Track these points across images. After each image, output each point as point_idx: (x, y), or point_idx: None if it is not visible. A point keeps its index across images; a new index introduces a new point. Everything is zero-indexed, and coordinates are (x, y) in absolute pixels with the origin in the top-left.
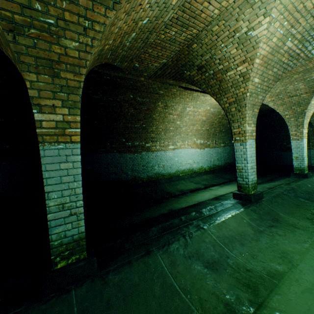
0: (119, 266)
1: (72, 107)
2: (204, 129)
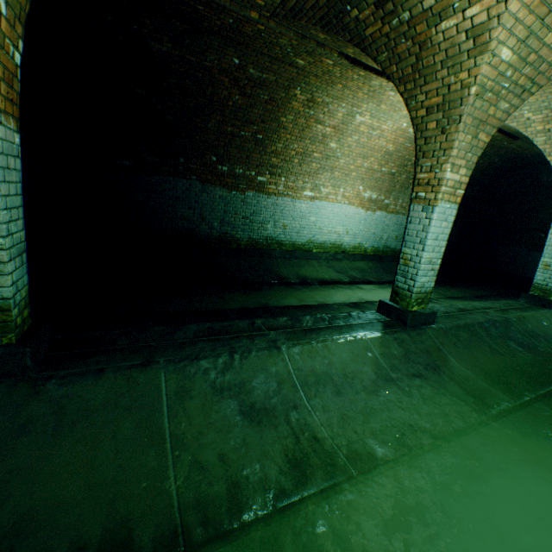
0: (79, 373)
1: None
2: (386, 172)
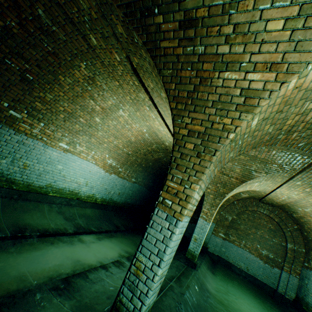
0: None
1: None
2: (126, 152)
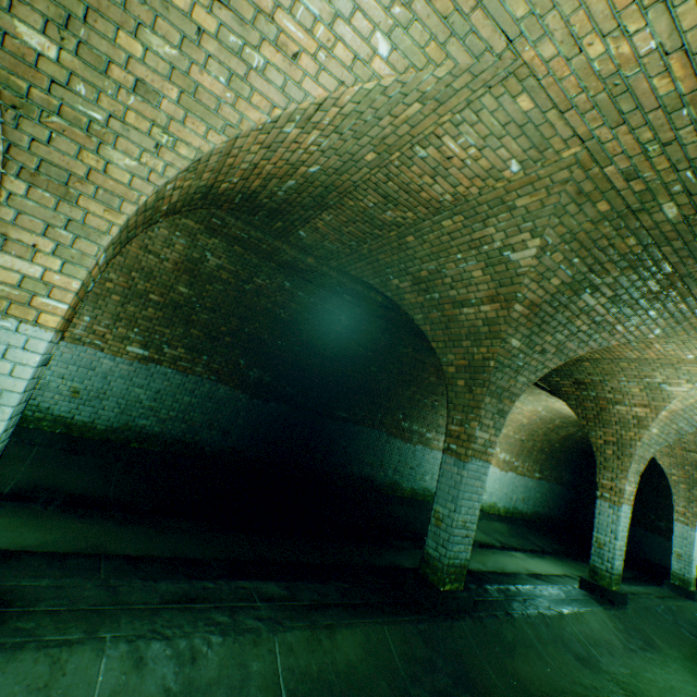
0: (488, 615)
1: (497, 428)
2: (518, 438)
